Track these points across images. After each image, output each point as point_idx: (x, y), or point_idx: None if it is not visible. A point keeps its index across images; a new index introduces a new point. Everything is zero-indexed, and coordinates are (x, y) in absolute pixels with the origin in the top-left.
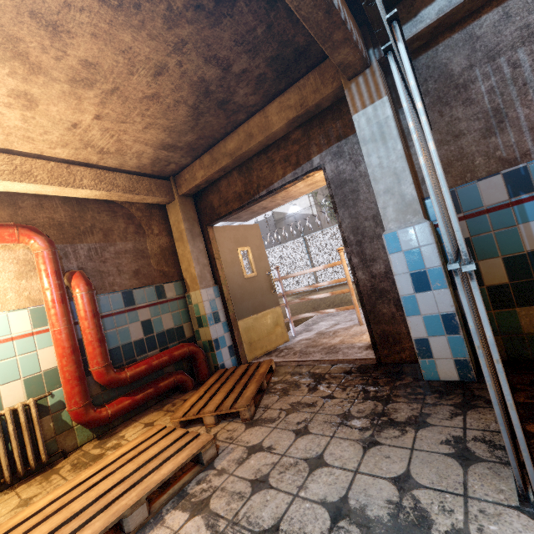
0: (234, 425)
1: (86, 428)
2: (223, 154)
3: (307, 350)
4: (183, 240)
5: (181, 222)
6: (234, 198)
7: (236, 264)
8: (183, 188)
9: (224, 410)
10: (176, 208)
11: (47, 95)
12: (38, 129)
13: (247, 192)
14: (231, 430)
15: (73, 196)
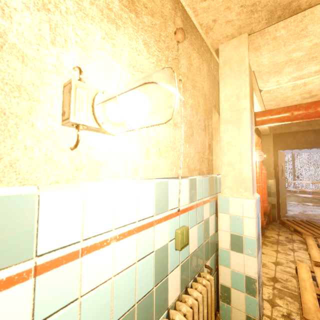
0: None
1: None
2: (317, 124)
3: (314, 221)
4: (269, 154)
5: (271, 146)
6: (304, 142)
7: (280, 171)
8: (277, 131)
9: None
10: (269, 138)
11: (318, 97)
12: (288, 103)
13: (316, 142)
14: None
15: (258, 127)
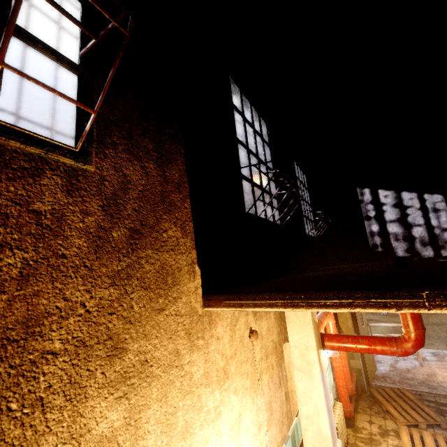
0: (440, 431)
1: (347, 420)
2: None
3: (408, 382)
4: None
5: None
6: None
7: (359, 320)
8: None
9: (431, 422)
10: None
11: None
12: None
13: None
14: (442, 433)
15: None
